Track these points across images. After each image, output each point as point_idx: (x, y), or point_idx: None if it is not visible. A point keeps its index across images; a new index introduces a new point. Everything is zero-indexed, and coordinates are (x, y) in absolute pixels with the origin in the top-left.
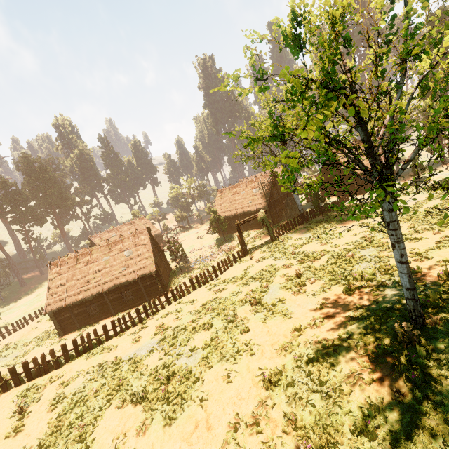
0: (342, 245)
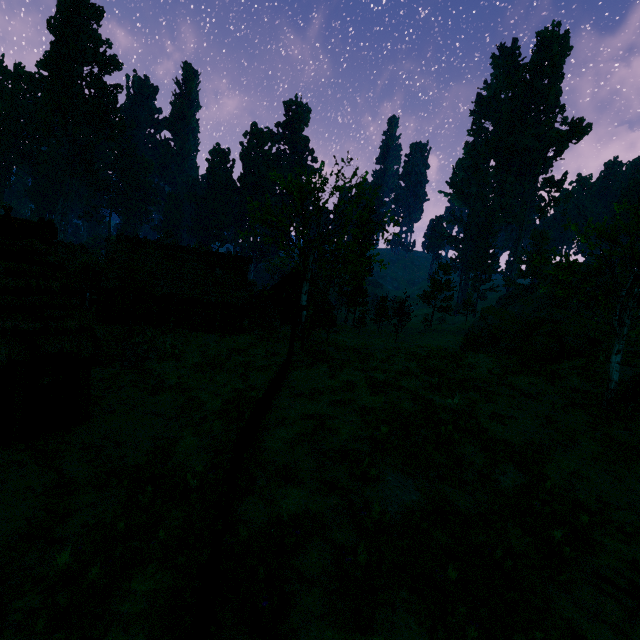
0: (413, 368)
